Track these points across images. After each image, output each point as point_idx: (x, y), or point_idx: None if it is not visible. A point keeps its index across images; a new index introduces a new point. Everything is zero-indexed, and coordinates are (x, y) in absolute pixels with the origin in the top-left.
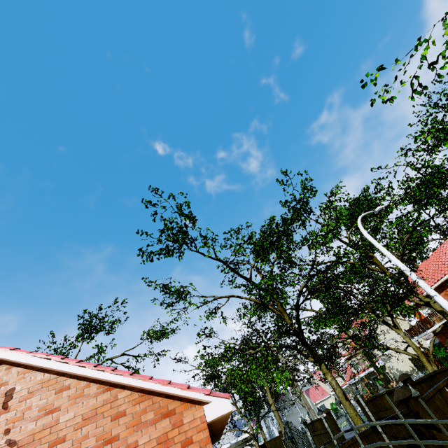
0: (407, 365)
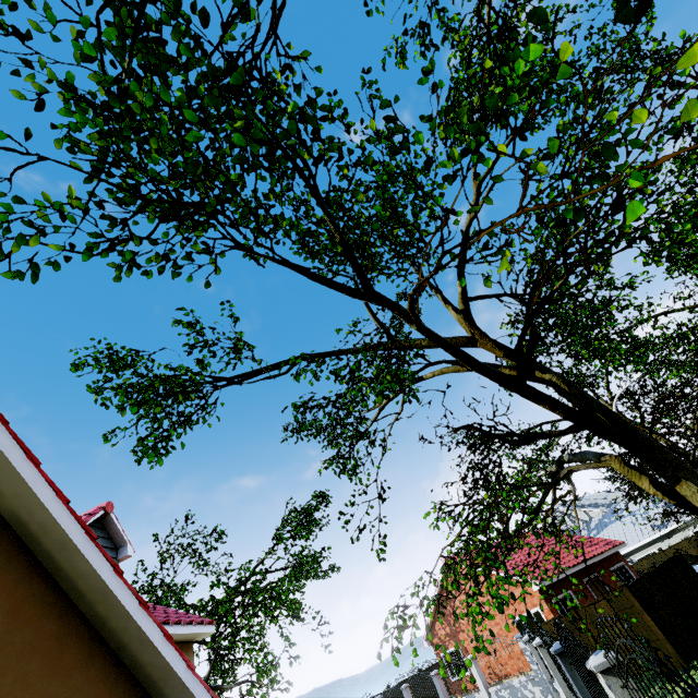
0: None
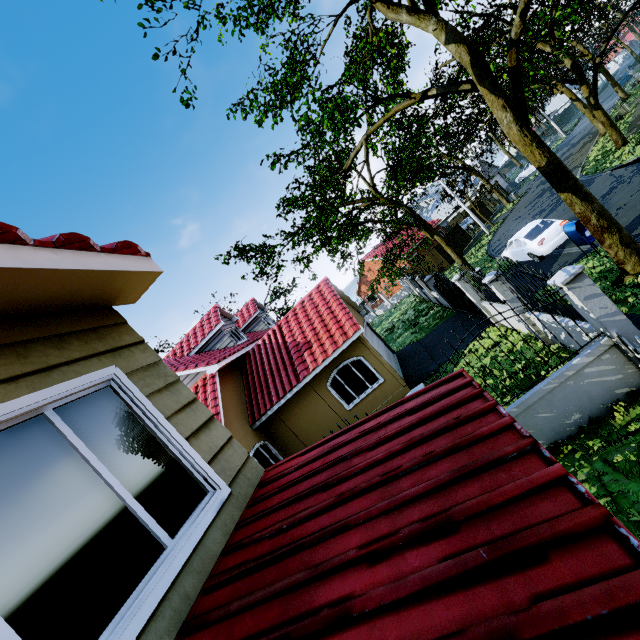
0: None
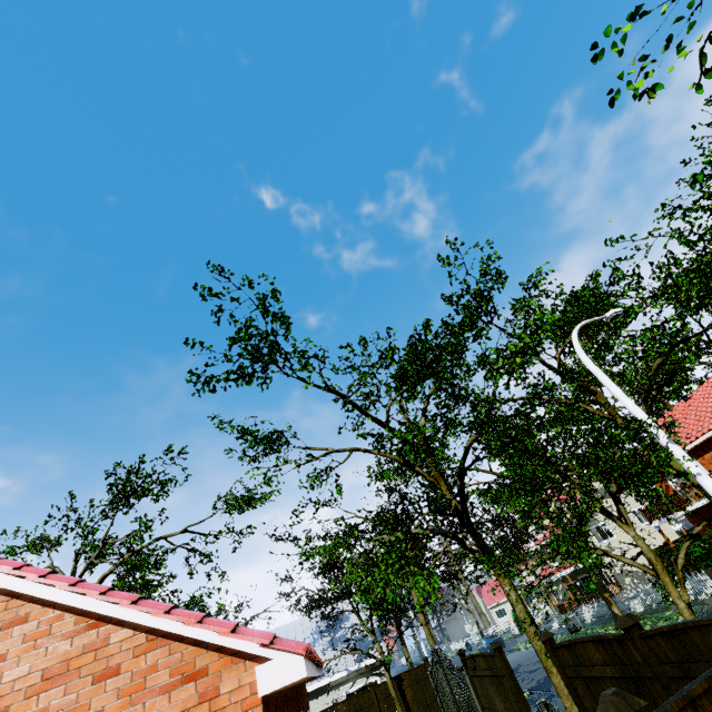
0: (638, 561)
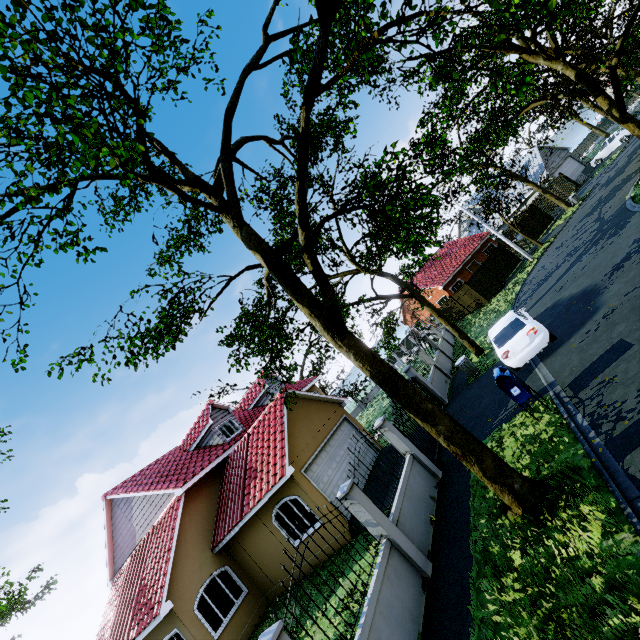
0: None
